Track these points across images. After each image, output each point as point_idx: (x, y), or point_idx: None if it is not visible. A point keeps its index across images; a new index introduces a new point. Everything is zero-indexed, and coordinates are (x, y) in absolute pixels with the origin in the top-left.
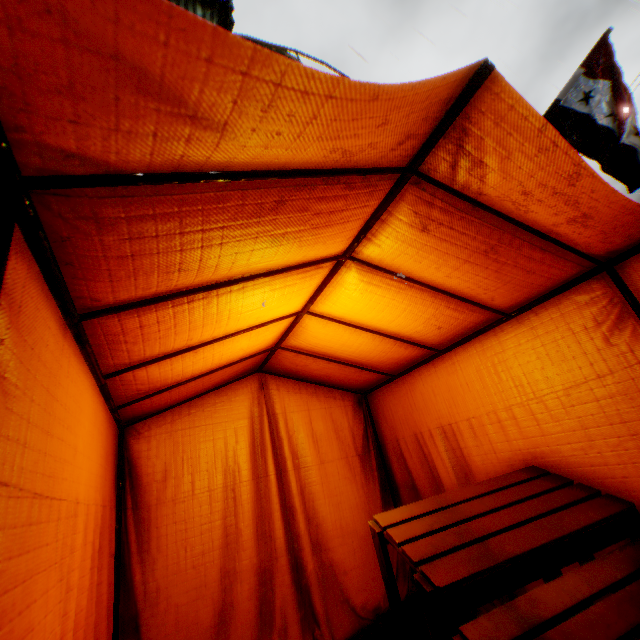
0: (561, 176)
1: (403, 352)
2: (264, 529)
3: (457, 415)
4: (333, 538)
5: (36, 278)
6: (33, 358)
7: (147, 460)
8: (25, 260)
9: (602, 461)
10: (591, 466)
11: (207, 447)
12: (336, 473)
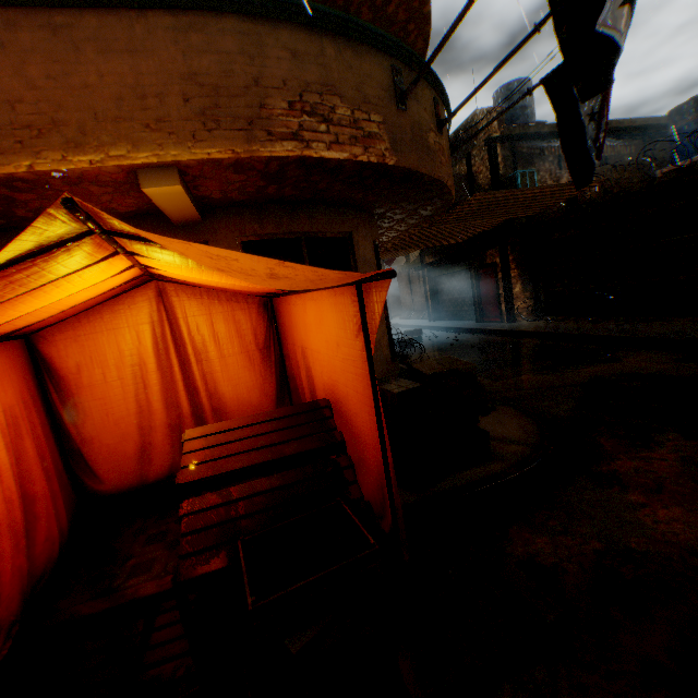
0: (215, 266)
1: (263, 289)
2: (173, 402)
3: (308, 344)
4: (231, 407)
5: None
6: None
7: (61, 359)
8: None
9: (351, 409)
10: (348, 409)
11: (113, 348)
12: (236, 364)
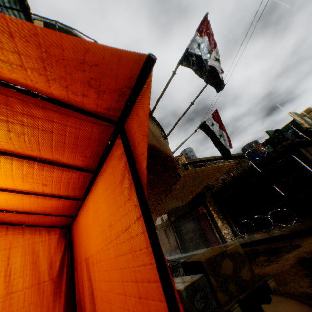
0: None
1: (51, 202)
2: None
3: (89, 251)
4: None
5: None
6: None
7: None
8: None
9: None
10: None
11: None
12: (22, 300)
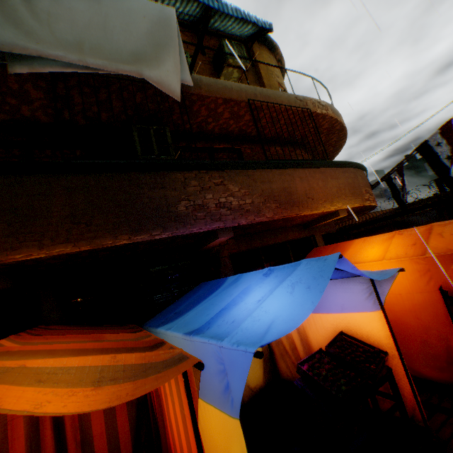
0: None
1: None
2: None
3: None
4: None
5: (406, 263)
6: (406, 275)
7: None
8: (413, 263)
9: None
10: None
11: None
12: None
